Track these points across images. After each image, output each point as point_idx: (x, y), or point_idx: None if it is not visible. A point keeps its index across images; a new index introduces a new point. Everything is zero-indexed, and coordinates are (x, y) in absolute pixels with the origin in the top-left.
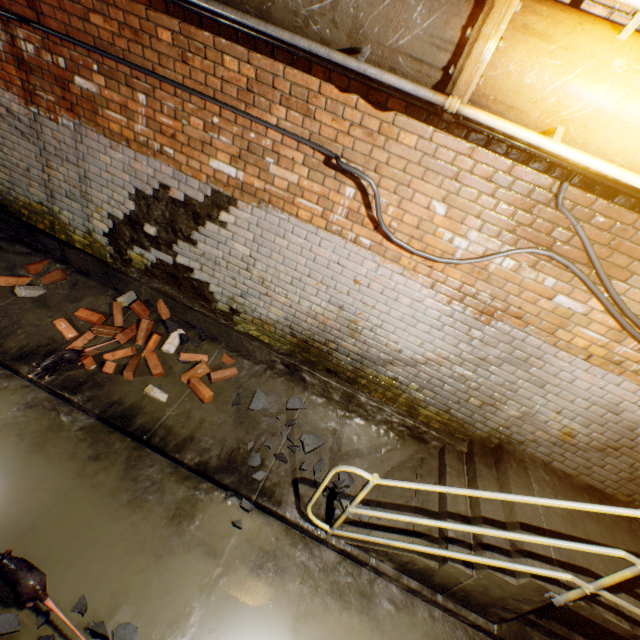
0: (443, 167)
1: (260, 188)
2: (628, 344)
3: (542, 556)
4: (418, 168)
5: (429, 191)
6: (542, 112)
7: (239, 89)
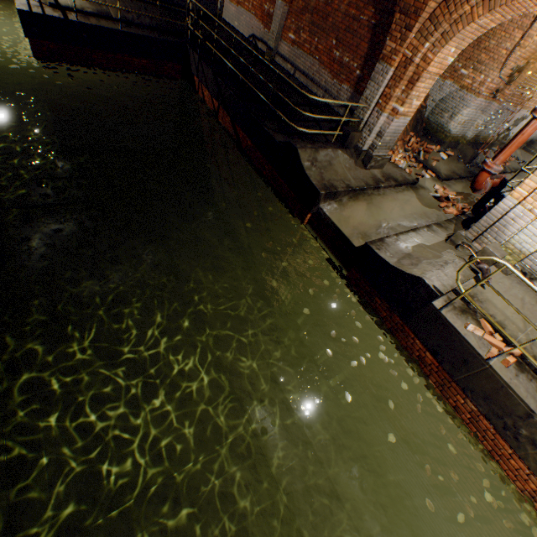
0: None
1: None
2: None
3: None
4: None
5: None
6: None
7: None
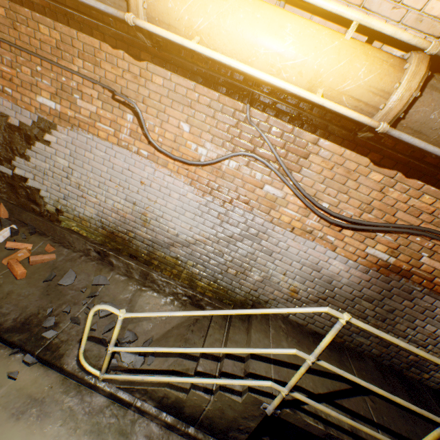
0: (182, 98)
1: (72, 116)
2: (312, 217)
3: (263, 377)
4: (168, 100)
5: (177, 115)
6: (185, 27)
7: (52, 47)
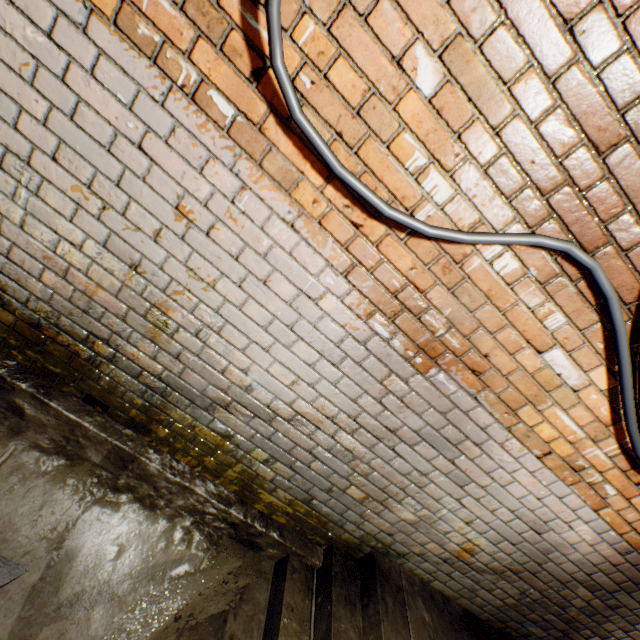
0: None
1: None
2: (606, 446)
3: None
4: None
5: (420, 6)
6: None
7: None
